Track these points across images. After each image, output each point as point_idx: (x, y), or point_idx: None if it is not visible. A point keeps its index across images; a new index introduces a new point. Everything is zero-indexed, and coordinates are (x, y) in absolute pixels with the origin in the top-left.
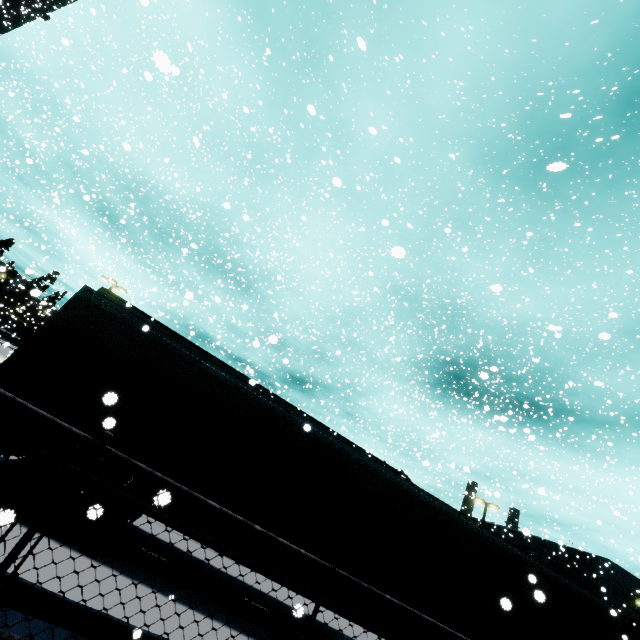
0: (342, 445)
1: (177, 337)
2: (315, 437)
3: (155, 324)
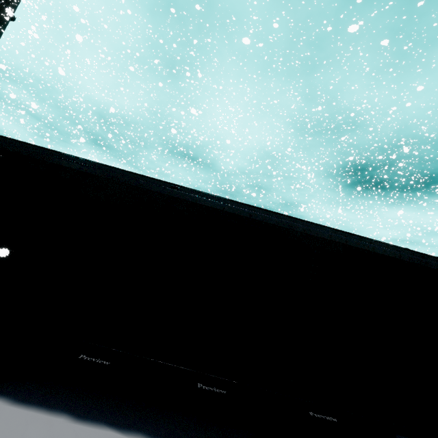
0: (253, 211)
1: None
2: (214, 209)
3: None
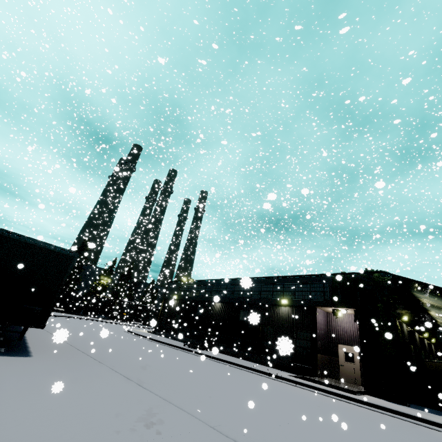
0: None
1: (190, 282)
2: None
3: (183, 283)
